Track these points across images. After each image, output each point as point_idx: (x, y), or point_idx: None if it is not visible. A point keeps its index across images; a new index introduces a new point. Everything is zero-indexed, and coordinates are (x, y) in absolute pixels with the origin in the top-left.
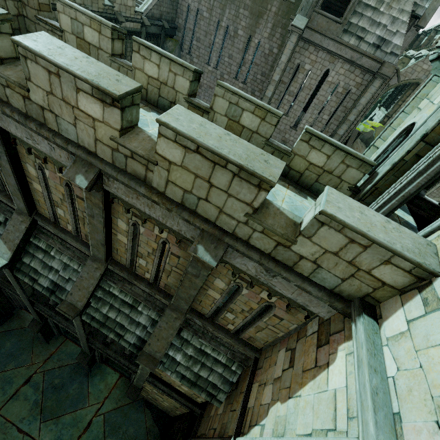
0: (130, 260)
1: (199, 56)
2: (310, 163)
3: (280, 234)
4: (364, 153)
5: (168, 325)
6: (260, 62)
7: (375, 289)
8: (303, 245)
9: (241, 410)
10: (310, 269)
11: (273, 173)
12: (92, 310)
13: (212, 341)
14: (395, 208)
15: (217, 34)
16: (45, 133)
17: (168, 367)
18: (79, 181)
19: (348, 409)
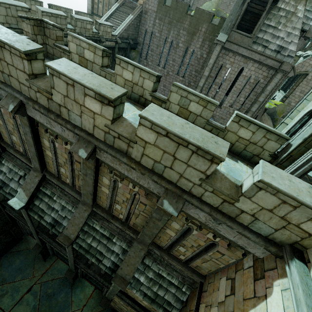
0: (109, 204)
1: (152, 61)
2: (239, 137)
3: (226, 194)
4: (276, 128)
5: (135, 254)
6: (194, 63)
7: (302, 238)
8: (244, 202)
9: None
10: (249, 220)
11: (222, 151)
12: (80, 240)
13: (167, 267)
14: (307, 171)
15: (165, 46)
16: (60, 121)
17: (134, 286)
18: (81, 153)
19: None
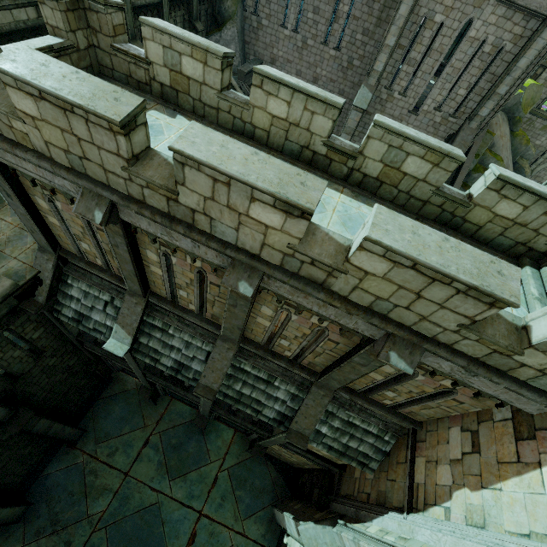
0: (267, 338)
1: (269, 15)
2: (496, 215)
3: (503, 346)
4: None
5: (315, 403)
6: (361, 13)
7: None
8: (531, 356)
9: (409, 485)
10: (531, 376)
11: (512, 290)
12: (224, 387)
13: (361, 413)
14: None
15: None
16: (195, 237)
17: (313, 439)
18: (243, 288)
19: None
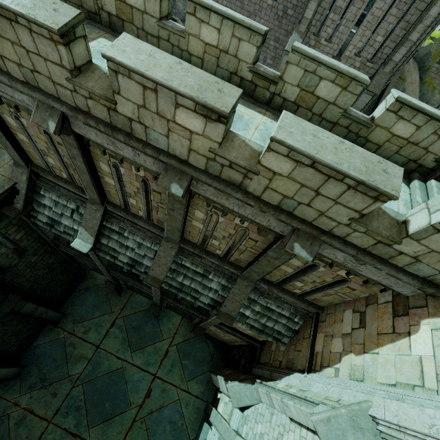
0: (202, 239)
1: None
2: (393, 135)
3: (385, 236)
4: None
5: (240, 291)
6: None
7: None
8: (408, 244)
9: (310, 353)
10: (407, 262)
11: (394, 185)
12: (169, 279)
13: (276, 300)
14: None
15: None
16: (133, 144)
17: (238, 320)
18: (174, 189)
19: (437, 374)
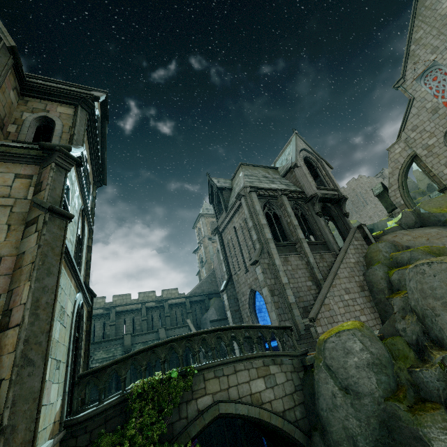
0: None
1: None
2: None
3: None
4: None
5: None
6: None
7: None
8: None
9: None
10: None
11: None
12: None
13: None
14: None
15: None
16: None
17: None
18: None
19: None
